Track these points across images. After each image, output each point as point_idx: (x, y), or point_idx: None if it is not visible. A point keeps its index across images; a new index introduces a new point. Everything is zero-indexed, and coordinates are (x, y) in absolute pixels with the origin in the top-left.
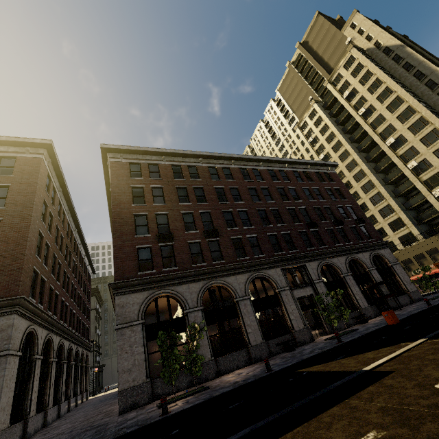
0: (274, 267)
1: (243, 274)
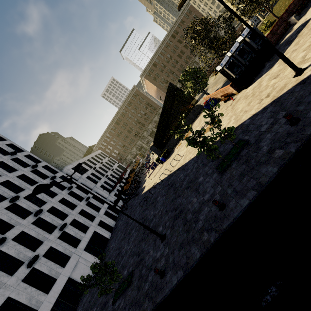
0: None
1: None
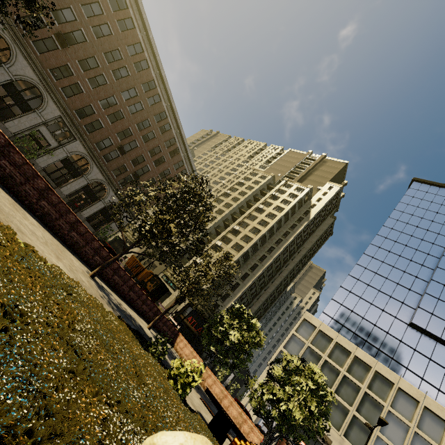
0: (59, 108)
1: (34, 74)
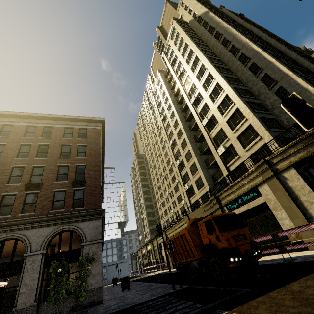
0: None
1: None
